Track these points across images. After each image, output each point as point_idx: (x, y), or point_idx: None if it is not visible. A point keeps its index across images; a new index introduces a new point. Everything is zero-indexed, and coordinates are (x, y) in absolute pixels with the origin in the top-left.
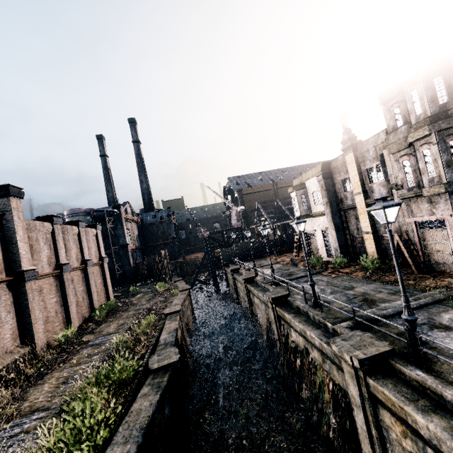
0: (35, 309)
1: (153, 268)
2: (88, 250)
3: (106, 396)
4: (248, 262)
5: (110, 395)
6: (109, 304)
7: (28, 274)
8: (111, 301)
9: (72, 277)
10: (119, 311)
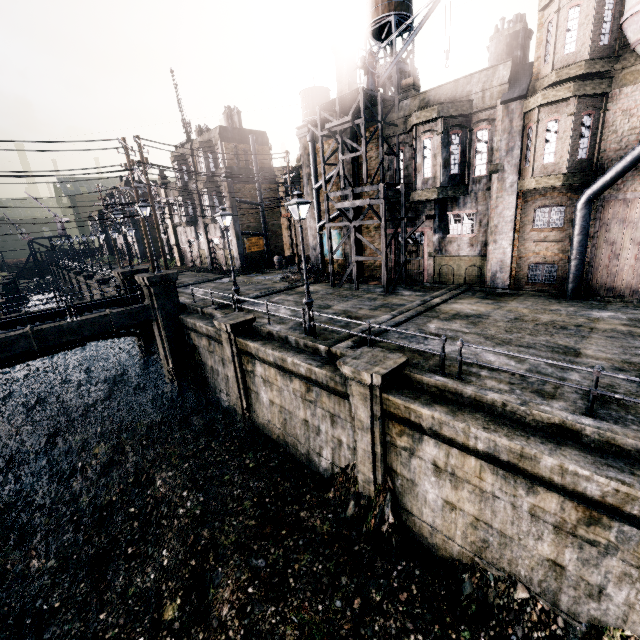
0: None
1: None
2: None
3: None
4: None
5: None
6: None
7: None
8: None
9: None
10: None
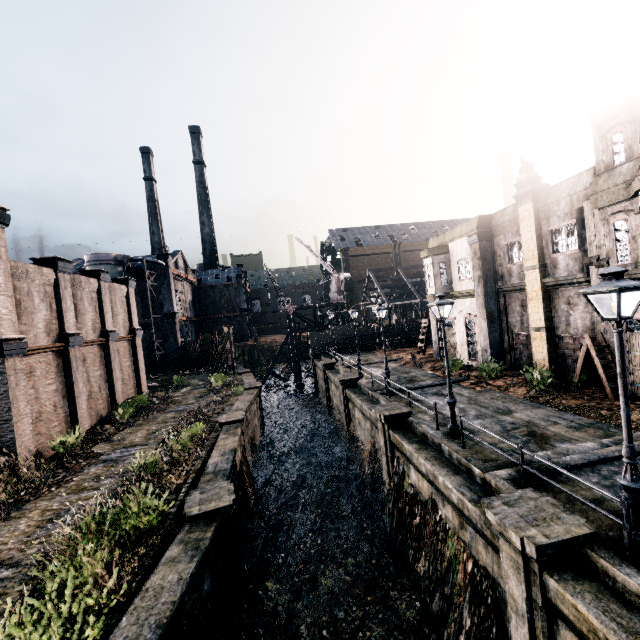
0: (18, 400)
1: (209, 351)
2: (112, 316)
3: (108, 558)
4: (348, 356)
5: (114, 559)
6: (139, 398)
7: (10, 346)
8: (142, 394)
9: (84, 354)
10: (154, 410)
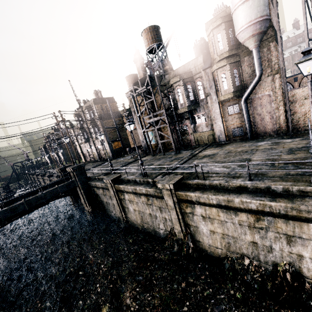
0: None
1: None
2: None
3: None
4: None
5: None
6: None
7: None
8: None
9: None
10: None
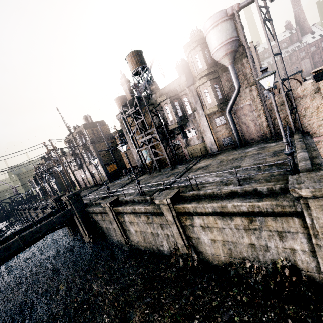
0: None
1: None
2: None
3: None
4: None
5: None
6: None
7: None
8: None
9: None
10: None
